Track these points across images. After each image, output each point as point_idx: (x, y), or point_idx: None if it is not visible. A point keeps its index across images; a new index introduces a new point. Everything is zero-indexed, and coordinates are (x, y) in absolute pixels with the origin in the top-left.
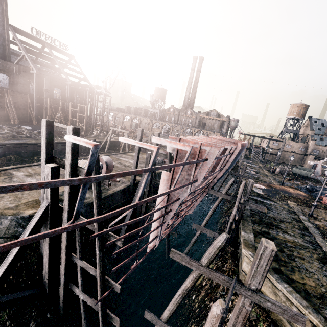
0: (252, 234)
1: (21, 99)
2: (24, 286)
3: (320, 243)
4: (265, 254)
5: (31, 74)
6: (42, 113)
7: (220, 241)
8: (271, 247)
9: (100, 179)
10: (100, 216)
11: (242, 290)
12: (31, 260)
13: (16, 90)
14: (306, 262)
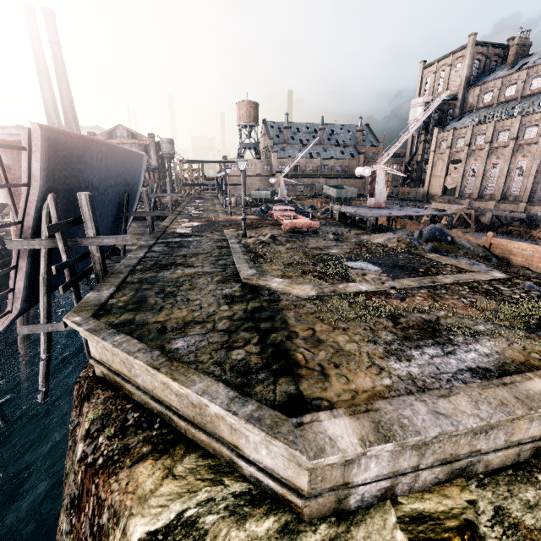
0: (111, 289)
1: None
2: None
3: (235, 261)
4: None
5: None
6: None
7: None
8: None
9: None
10: None
11: None
12: None
13: None
14: (196, 290)
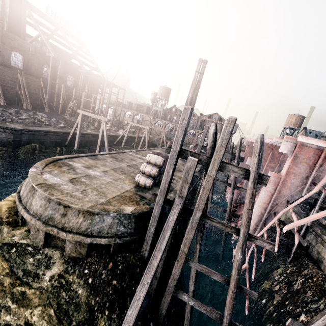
0: None
1: (34, 83)
2: (129, 293)
3: None
4: None
5: (47, 57)
6: (53, 100)
7: None
8: None
9: None
10: None
11: None
12: (132, 263)
13: (30, 73)
14: None
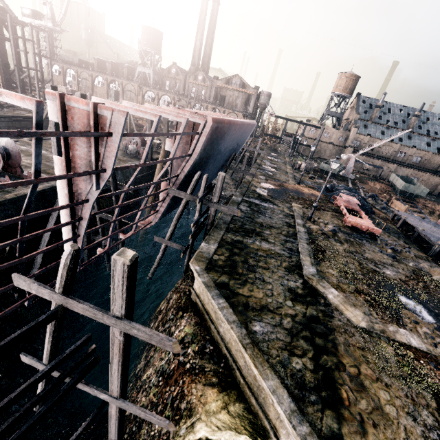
0: (215, 245)
1: None
2: None
3: (300, 250)
4: (117, 270)
5: None
6: None
7: (64, 258)
8: (121, 259)
9: None
10: None
11: (105, 319)
12: None
13: None
14: (269, 272)
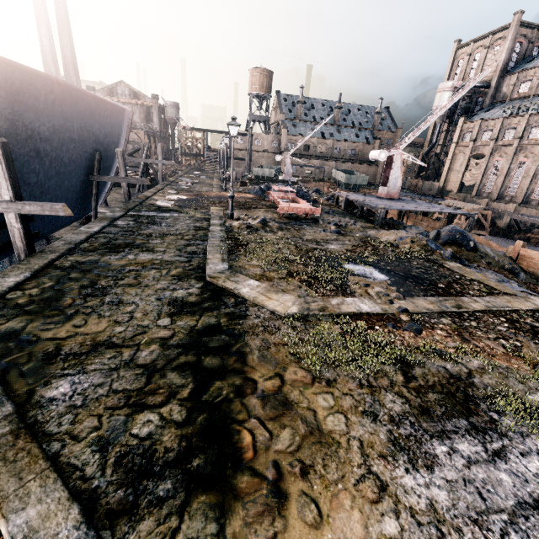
0: (21, 276)
1: None
2: None
3: (207, 249)
4: None
5: None
6: None
7: None
8: None
9: None
10: None
11: None
12: None
13: None
14: (139, 288)
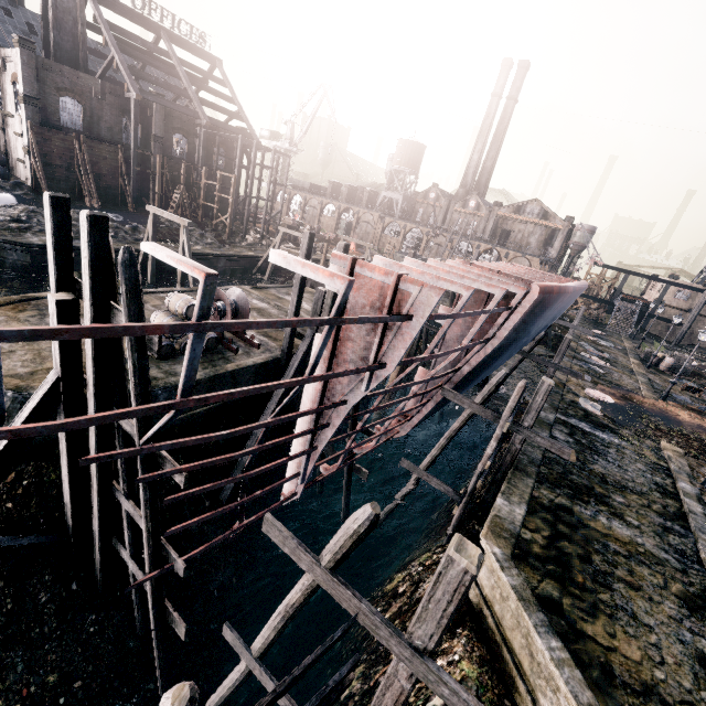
0: (522, 508)
1: (106, 156)
2: (32, 527)
3: (705, 559)
4: (448, 575)
5: (127, 101)
6: (148, 187)
7: (356, 522)
8: (463, 561)
9: (11, 337)
10: (52, 422)
11: (393, 643)
12: (49, 480)
13: (97, 136)
14: (643, 598)
